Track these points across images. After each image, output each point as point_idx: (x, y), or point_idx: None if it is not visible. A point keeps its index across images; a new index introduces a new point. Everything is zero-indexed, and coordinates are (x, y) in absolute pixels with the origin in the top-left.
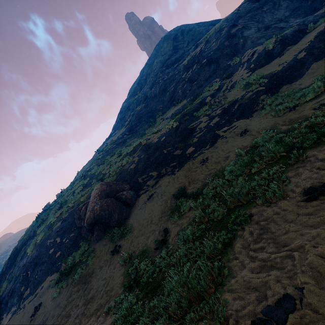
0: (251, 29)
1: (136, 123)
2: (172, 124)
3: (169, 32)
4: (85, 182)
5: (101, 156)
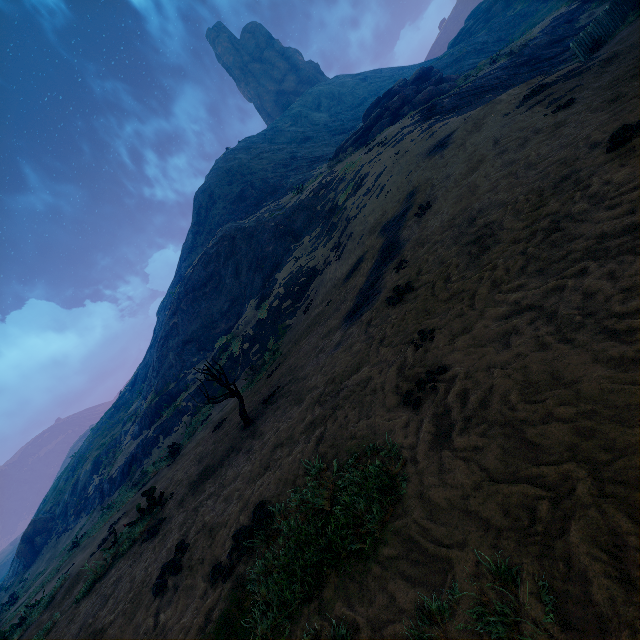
0: (176, 337)
1: (140, 375)
2: (93, 461)
3: (198, 190)
4: (68, 472)
5: (96, 427)
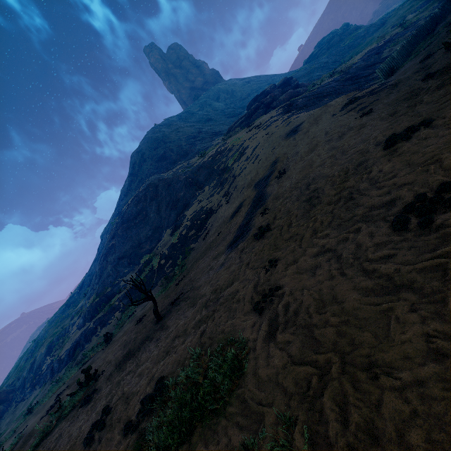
0: (114, 254)
1: (86, 281)
2: (47, 346)
3: (134, 152)
4: (28, 354)
5: (51, 319)
